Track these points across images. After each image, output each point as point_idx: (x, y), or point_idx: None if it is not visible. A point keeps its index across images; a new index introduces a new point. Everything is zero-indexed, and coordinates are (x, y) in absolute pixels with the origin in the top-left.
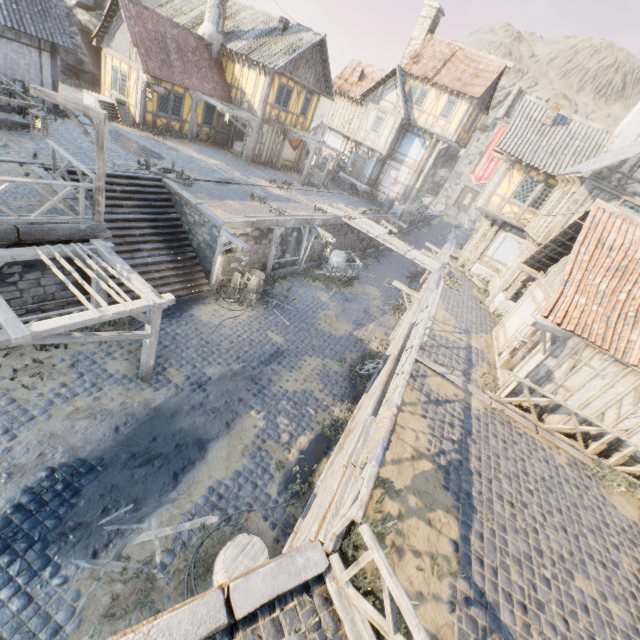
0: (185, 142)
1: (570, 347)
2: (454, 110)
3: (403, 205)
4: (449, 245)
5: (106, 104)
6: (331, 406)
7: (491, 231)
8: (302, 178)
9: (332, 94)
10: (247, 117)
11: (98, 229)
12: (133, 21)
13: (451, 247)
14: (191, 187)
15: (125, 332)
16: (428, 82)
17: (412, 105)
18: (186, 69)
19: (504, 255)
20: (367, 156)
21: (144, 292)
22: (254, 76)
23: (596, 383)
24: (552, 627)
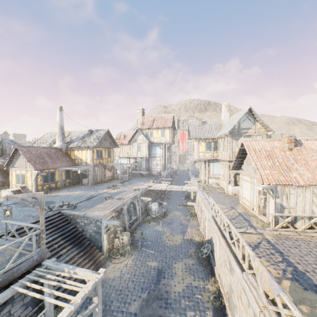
0: (60, 190)
1: (279, 190)
2: (165, 133)
3: (165, 171)
4: (192, 178)
5: (15, 191)
6: (205, 286)
7: (206, 165)
8: (119, 180)
9: (118, 145)
10: (87, 167)
11: (43, 254)
12: (26, 153)
13: (193, 178)
14: (76, 208)
15: (84, 311)
16: (151, 128)
17: (149, 137)
18: (53, 161)
19: (217, 171)
20: (141, 160)
21: (88, 276)
22: (84, 152)
23: (299, 199)
24: None
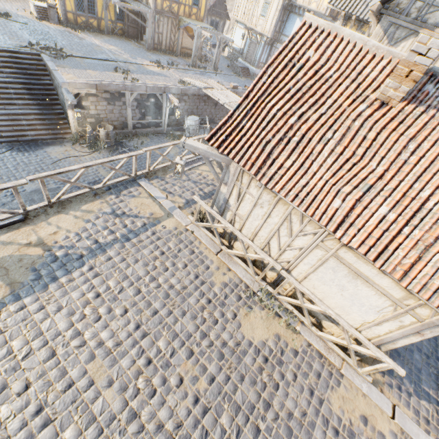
0: (100, 35)
1: (233, 173)
2: None
3: None
4: None
5: (40, 8)
6: None
7: None
8: (191, 61)
9: None
10: (140, 9)
11: None
12: None
13: None
14: (63, 60)
15: None
16: None
17: None
18: None
19: None
20: (257, 41)
21: None
22: None
23: (258, 212)
24: (2, 387)
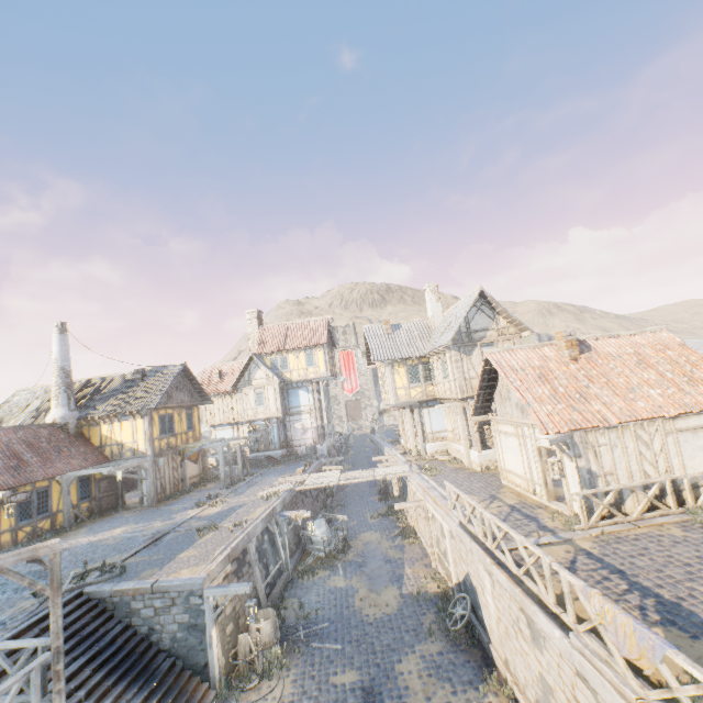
0: (65, 534)
1: (579, 441)
2: (315, 357)
3: (324, 443)
4: (388, 447)
5: None
6: (483, 700)
7: (416, 414)
8: (222, 482)
9: (210, 398)
10: (138, 462)
11: None
12: None
13: (390, 448)
14: (125, 572)
15: None
16: (282, 351)
17: (280, 371)
18: (45, 459)
19: (439, 424)
20: (266, 426)
21: None
22: (129, 424)
23: (617, 453)
24: None
